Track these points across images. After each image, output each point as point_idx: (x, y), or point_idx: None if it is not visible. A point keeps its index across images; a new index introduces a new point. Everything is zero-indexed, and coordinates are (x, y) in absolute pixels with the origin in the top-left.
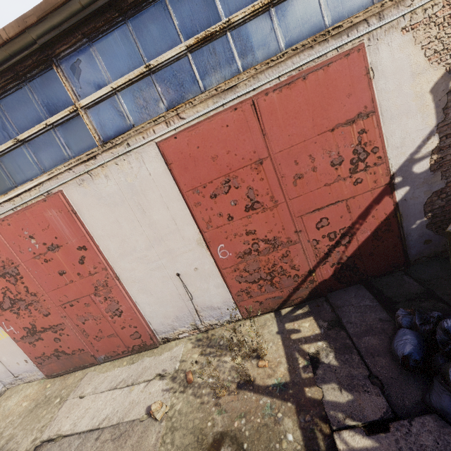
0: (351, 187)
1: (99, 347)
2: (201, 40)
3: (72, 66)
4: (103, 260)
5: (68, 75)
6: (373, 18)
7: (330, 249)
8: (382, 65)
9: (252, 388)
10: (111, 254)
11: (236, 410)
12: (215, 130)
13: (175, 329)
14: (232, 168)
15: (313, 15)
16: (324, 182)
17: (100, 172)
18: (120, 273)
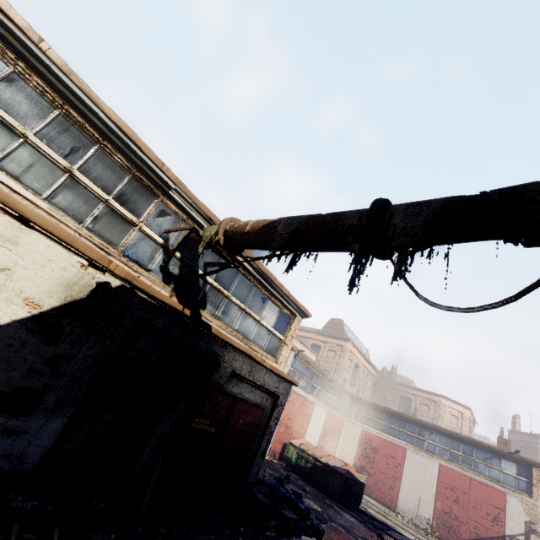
0: (490, 525)
1: (376, 492)
2: (465, 456)
3: (431, 433)
4: (402, 472)
5: (429, 434)
6: (511, 490)
7: (475, 539)
8: (510, 502)
9: (427, 536)
10: (405, 473)
11: (421, 533)
12: (457, 475)
13: (404, 512)
14: (456, 486)
15: (496, 476)
16: (482, 516)
17: (420, 455)
18: (403, 480)
